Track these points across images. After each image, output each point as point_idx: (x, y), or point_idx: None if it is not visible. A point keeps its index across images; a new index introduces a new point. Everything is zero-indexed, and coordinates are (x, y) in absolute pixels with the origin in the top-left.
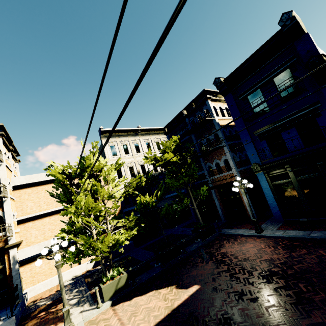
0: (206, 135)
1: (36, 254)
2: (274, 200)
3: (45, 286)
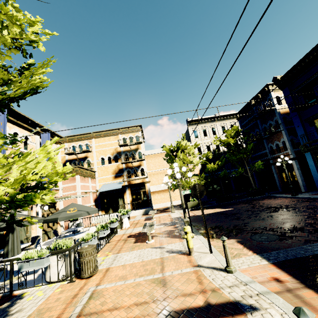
0: (269, 121)
1: (155, 190)
2: (317, 175)
3: (159, 205)
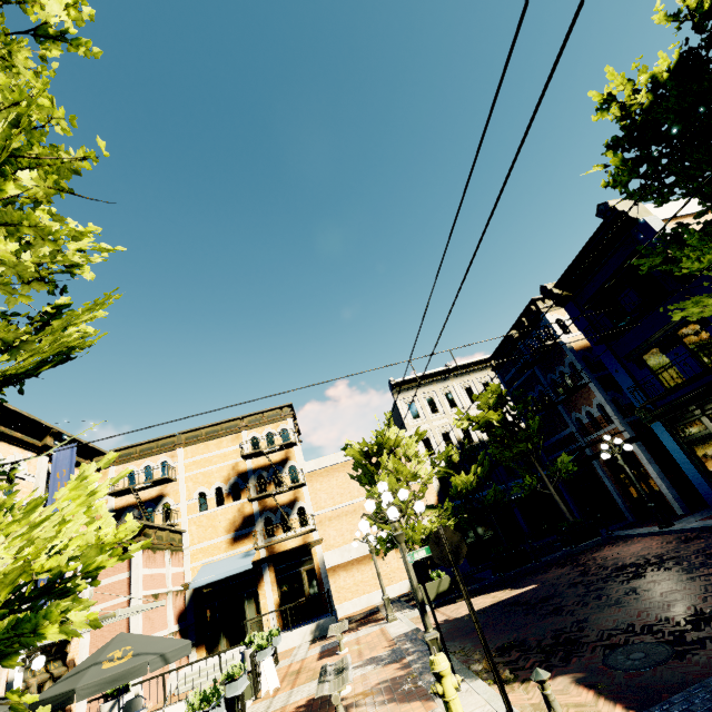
0: (557, 366)
1: (338, 561)
2: (696, 471)
3: (354, 605)
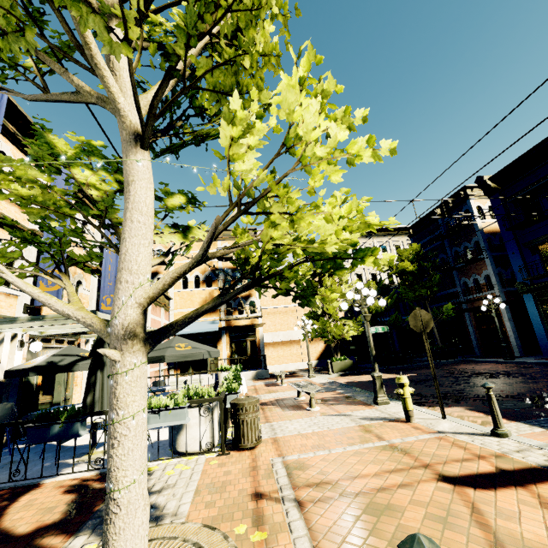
0: (464, 242)
1: (269, 341)
2: (543, 330)
3: (275, 368)
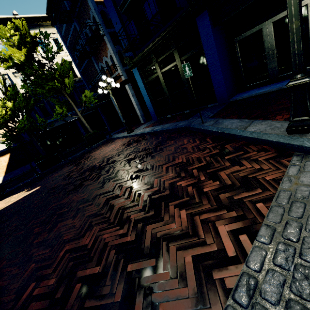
0: (86, 20)
1: None
2: (149, 100)
3: None
